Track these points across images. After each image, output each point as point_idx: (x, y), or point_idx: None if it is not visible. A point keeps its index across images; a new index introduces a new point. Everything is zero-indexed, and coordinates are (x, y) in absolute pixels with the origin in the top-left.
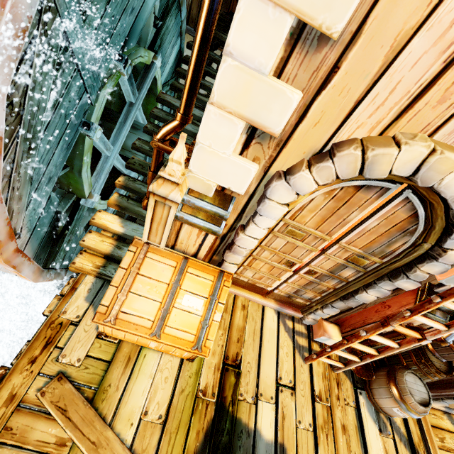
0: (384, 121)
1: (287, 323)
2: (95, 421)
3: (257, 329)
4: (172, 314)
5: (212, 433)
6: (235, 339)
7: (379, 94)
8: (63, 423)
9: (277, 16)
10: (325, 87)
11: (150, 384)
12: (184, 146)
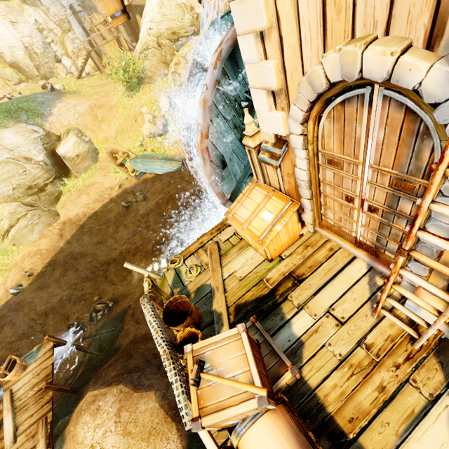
0: (320, 48)
1: (376, 279)
2: (218, 262)
3: (334, 269)
4: (254, 219)
5: (259, 300)
6: (307, 265)
7: (306, 35)
8: (209, 257)
9: (248, 38)
10: (284, 50)
11: (244, 262)
12: (248, 115)
